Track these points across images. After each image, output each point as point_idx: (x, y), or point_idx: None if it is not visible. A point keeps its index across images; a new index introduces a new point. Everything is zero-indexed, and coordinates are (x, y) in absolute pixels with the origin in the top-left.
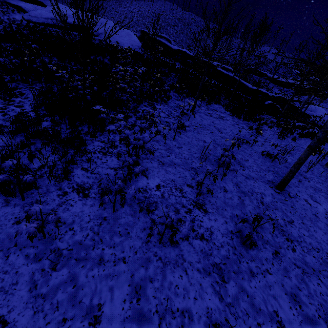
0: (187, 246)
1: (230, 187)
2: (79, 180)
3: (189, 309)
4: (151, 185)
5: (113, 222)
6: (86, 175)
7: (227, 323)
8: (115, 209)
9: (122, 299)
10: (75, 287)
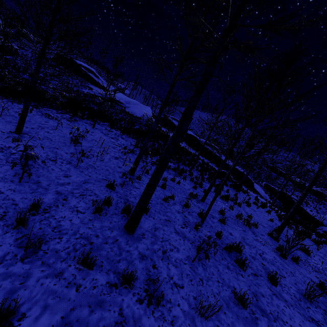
0: None
1: None
2: None
3: None
4: None
5: None
6: None
7: None
8: None
9: None
10: None
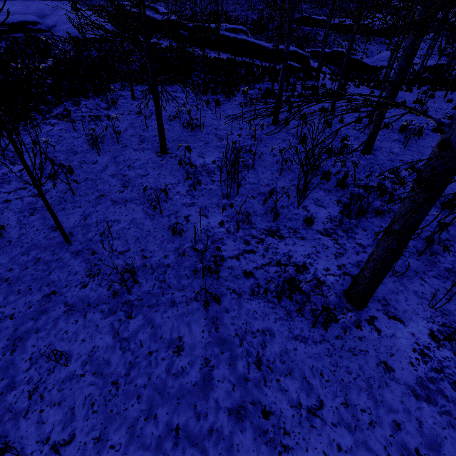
0: (18, 202)
1: (104, 160)
2: None
3: None
4: (15, 170)
5: None
6: None
7: None
8: None
9: None
10: None
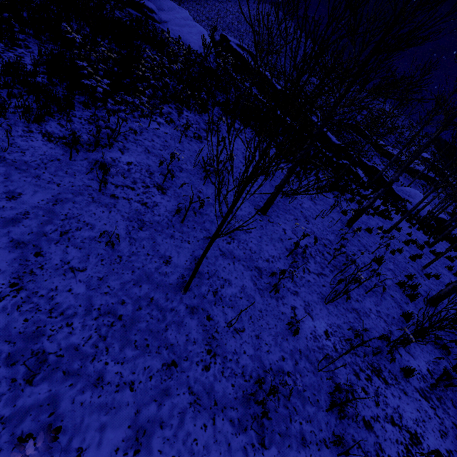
0: (125, 203)
1: (208, 192)
2: (50, 129)
3: (94, 225)
4: (123, 160)
5: (65, 164)
6: (60, 129)
7: (116, 234)
8: (73, 159)
9: (42, 199)
10: (6, 179)
